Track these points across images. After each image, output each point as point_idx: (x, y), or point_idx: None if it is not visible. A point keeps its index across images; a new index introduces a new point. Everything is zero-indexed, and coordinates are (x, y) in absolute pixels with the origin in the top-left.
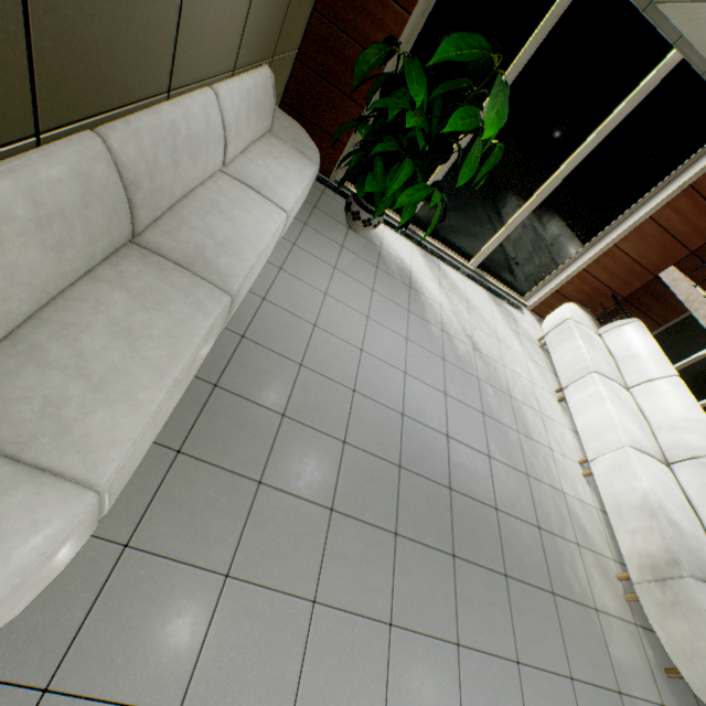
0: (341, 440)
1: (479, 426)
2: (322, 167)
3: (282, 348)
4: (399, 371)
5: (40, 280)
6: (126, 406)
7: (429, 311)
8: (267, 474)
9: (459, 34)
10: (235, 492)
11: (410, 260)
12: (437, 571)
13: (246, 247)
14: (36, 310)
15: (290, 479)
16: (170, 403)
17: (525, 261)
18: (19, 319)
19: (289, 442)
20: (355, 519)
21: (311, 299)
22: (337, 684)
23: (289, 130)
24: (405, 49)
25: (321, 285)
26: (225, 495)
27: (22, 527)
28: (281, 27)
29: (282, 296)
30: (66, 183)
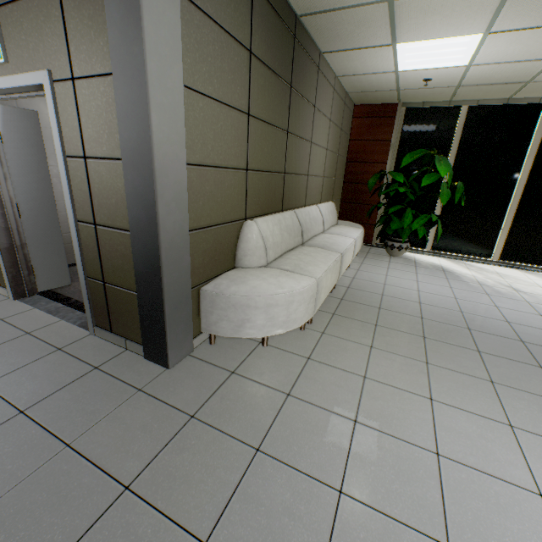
0: (419, 317)
1: (539, 320)
2: (366, 240)
3: (369, 290)
4: (450, 297)
5: (286, 242)
6: (316, 267)
7: (464, 278)
8: (378, 323)
9: (409, 153)
10: (364, 326)
11: (439, 262)
12: (526, 371)
13: (341, 244)
14: (285, 252)
15: (392, 325)
16: (329, 275)
17: (538, 242)
18: (282, 251)
19: (386, 315)
20: (442, 342)
21: (378, 277)
22: (457, 392)
23: (345, 222)
24: (389, 176)
25: (382, 273)
26: (360, 326)
27: (300, 279)
28: (333, 189)
29: (362, 277)
30: (289, 219)
